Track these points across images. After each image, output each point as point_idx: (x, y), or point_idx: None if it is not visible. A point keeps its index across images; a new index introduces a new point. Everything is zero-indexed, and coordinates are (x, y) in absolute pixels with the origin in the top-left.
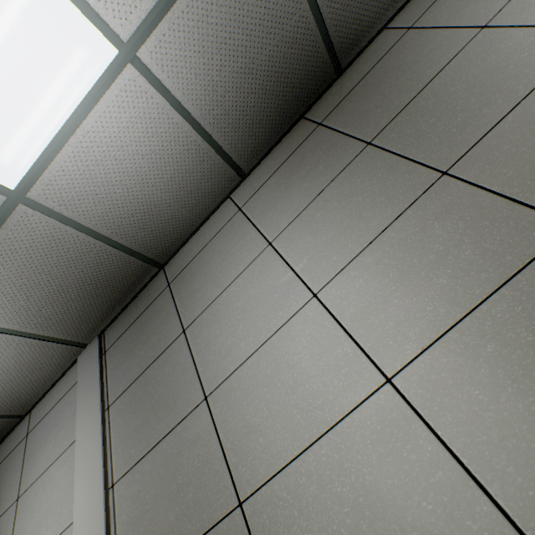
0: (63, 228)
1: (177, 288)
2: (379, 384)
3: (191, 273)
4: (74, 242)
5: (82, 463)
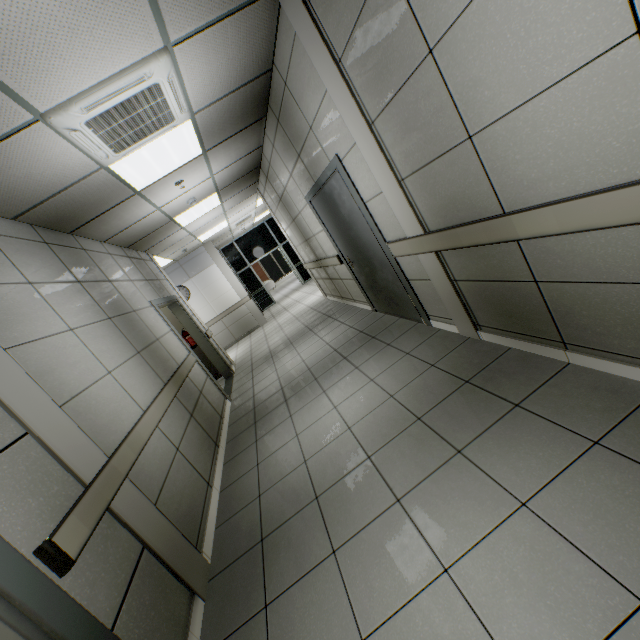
0: None
1: None
2: (625, 38)
3: None
4: None
5: (342, 109)
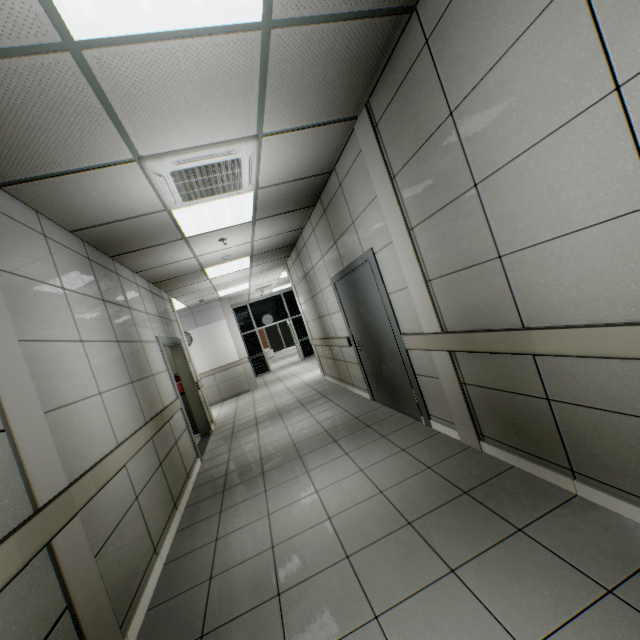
0: (308, 31)
1: (437, 51)
2: None
3: (454, 25)
4: (321, 37)
5: (387, 213)
